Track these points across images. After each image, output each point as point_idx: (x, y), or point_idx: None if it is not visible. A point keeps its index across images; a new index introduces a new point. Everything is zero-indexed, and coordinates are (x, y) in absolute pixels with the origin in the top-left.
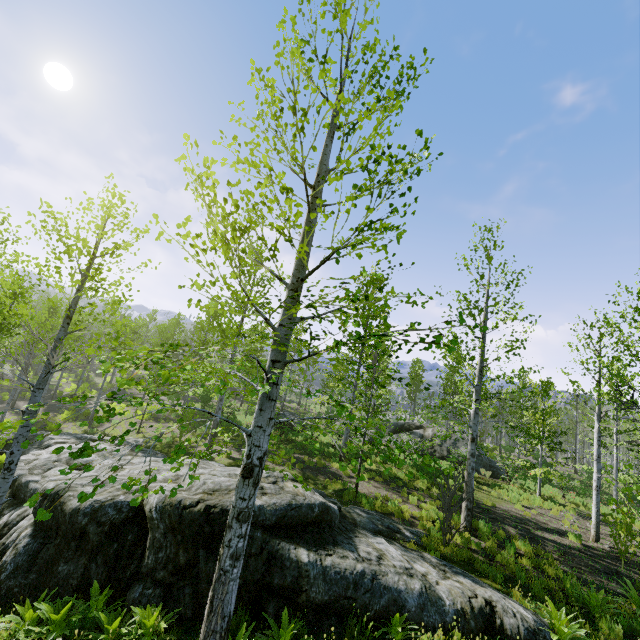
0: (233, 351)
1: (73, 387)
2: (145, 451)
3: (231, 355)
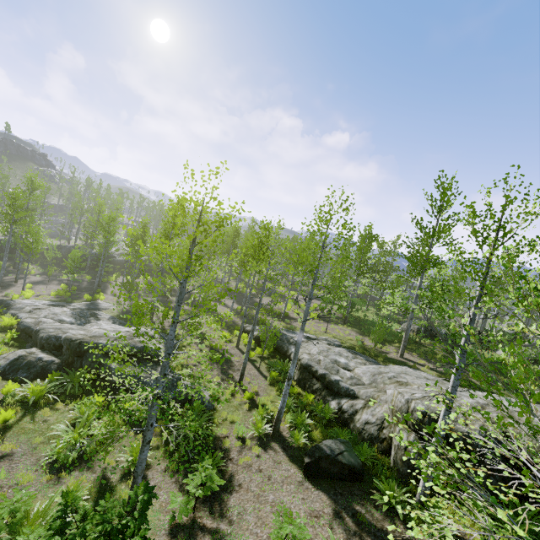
0: (421, 278)
1: (239, 285)
2: (358, 354)
3: (419, 282)
